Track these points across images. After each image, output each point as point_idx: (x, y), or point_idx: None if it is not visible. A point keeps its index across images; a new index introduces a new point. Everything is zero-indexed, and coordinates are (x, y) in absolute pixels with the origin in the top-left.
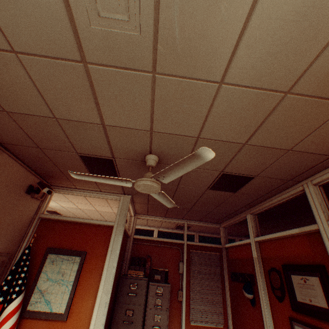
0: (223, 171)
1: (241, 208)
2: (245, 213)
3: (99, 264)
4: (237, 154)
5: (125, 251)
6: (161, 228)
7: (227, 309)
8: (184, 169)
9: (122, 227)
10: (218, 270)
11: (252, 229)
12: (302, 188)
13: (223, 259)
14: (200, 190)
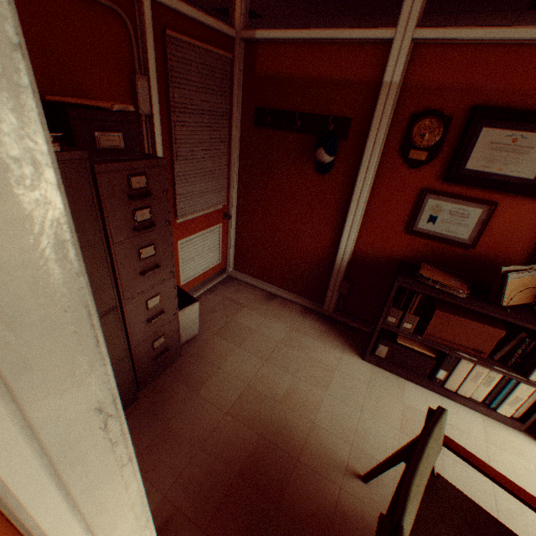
0: None
1: None
2: None
3: None
4: None
5: None
6: None
7: (234, 179)
8: None
9: None
10: (226, 105)
11: None
12: None
13: (238, 77)
14: None
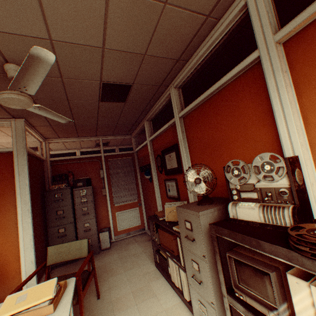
0: (102, 81)
1: (140, 118)
2: (144, 121)
3: (10, 186)
4: (104, 61)
5: (44, 173)
6: (83, 149)
7: (140, 190)
8: (40, 77)
9: (24, 151)
10: (132, 169)
11: (148, 133)
12: (169, 92)
13: (136, 161)
14: (94, 104)
